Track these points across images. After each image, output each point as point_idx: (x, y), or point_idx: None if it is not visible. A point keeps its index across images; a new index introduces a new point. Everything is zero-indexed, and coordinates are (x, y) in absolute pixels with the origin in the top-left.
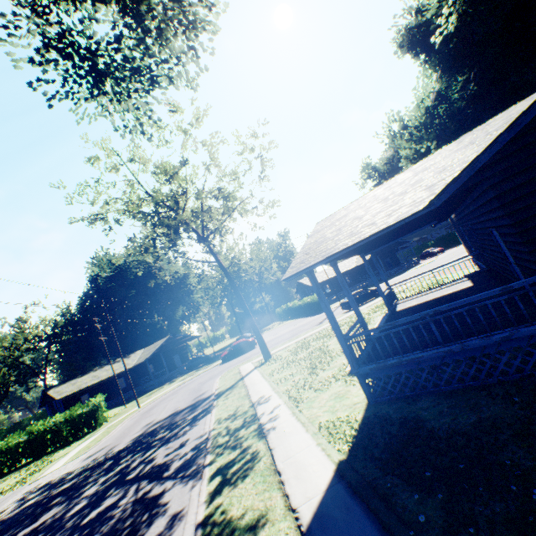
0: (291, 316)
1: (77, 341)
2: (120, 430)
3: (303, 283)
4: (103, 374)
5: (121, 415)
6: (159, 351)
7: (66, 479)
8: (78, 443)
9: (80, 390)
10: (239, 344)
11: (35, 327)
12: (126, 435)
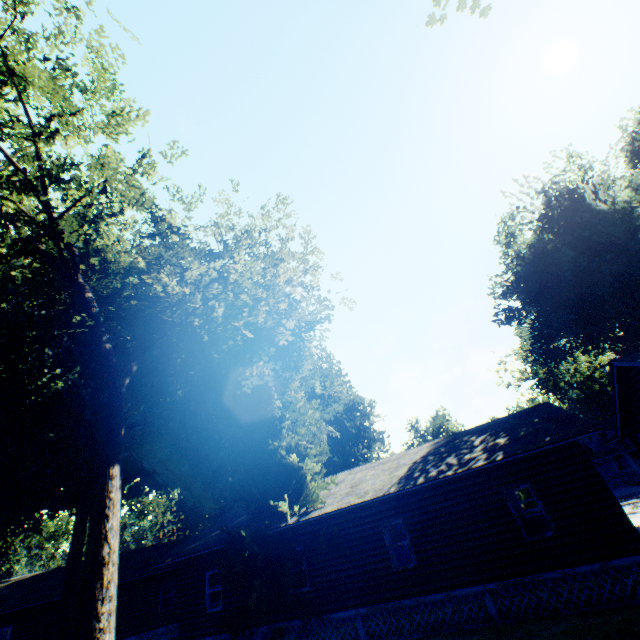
0: None
1: None
2: None
3: None
4: None
5: None
6: None
7: None
8: None
9: None
10: None
11: None
12: None
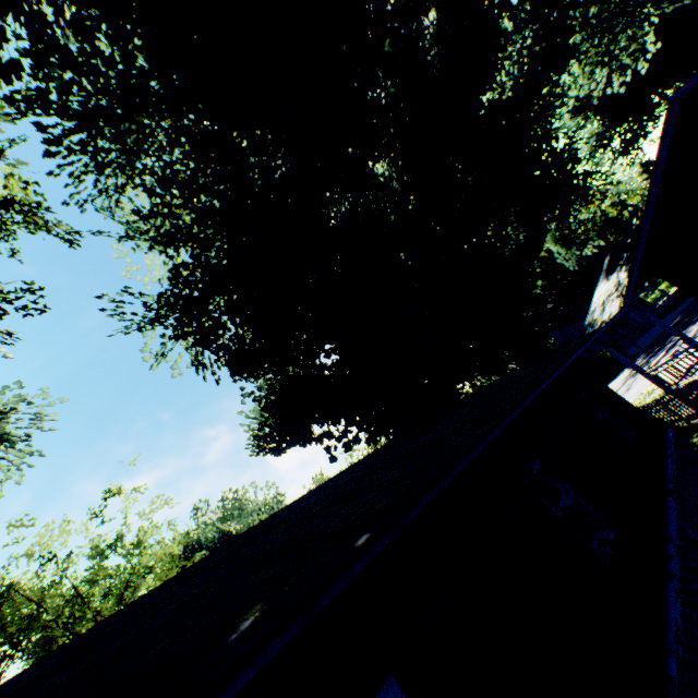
0: None
1: None
2: None
3: None
4: None
5: None
6: None
7: None
8: None
9: None
10: None
11: None
12: None
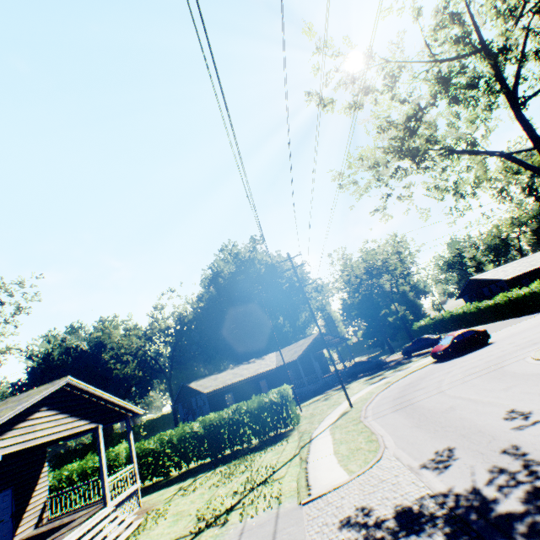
0: (457, 326)
1: (199, 340)
2: (390, 428)
3: (483, 278)
4: (244, 372)
5: (319, 417)
6: (308, 350)
7: (513, 514)
8: (287, 446)
9: (224, 387)
10: (463, 335)
11: (167, 317)
12: (476, 431)
